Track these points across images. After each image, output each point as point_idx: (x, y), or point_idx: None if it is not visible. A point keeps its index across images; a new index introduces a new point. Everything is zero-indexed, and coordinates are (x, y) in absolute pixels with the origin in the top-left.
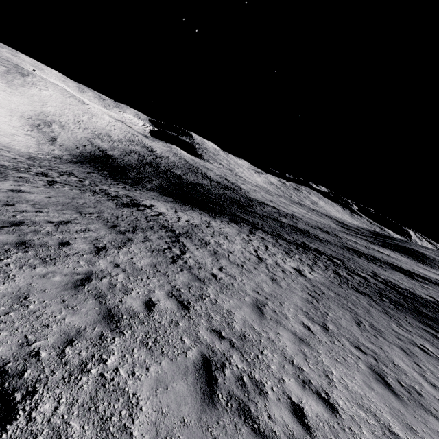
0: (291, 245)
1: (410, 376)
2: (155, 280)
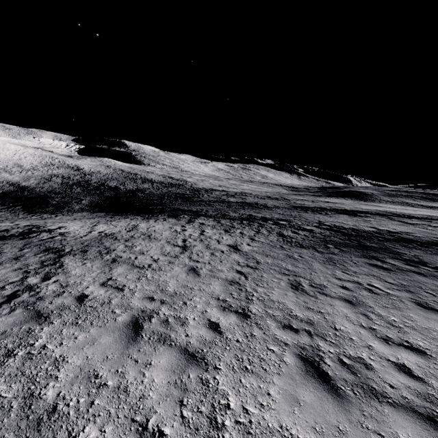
0: (235, 221)
1: (356, 340)
2: None
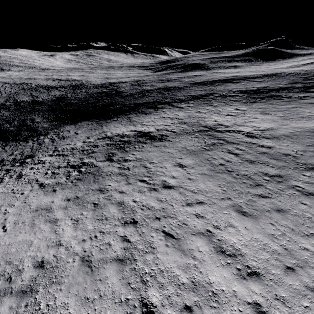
0: (196, 101)
1: None
2: (284, 140)
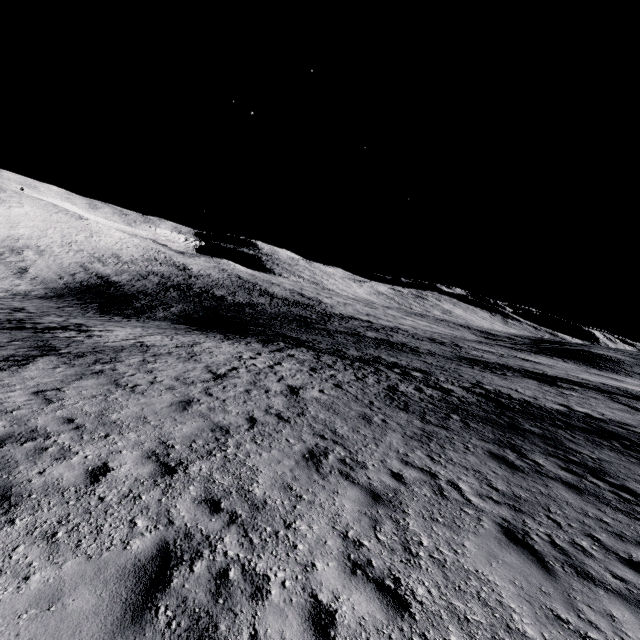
0: (343, 360)
1: (298, 551)
2: None
